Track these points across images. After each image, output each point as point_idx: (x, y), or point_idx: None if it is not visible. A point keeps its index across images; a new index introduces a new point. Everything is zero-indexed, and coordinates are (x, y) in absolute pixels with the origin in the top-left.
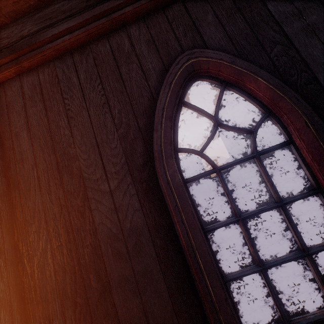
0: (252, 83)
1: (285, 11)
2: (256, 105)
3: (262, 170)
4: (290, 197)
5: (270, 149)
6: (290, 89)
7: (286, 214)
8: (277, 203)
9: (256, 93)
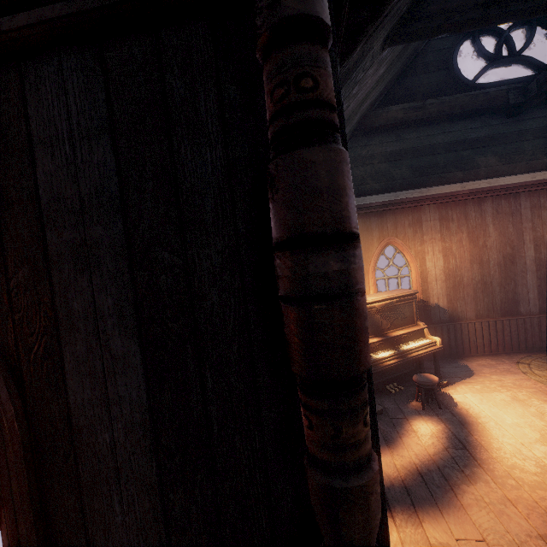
0: None
1: (61, 196)
2: None
3: None
4: None
5: None
6: None
7: None
8: None
9: None
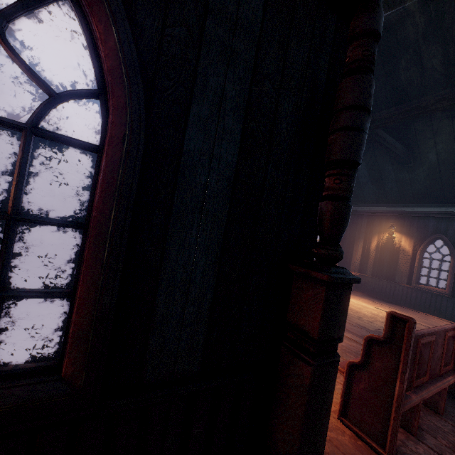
0: (101, 26)
1: (225, 5)
2: (94, 68)
3: (19, 155)
4: (36, 216)
5: (57, 136)
6: (141, 81)
7: (5, 234)
8: (5, 212)
9: (100, 47)
